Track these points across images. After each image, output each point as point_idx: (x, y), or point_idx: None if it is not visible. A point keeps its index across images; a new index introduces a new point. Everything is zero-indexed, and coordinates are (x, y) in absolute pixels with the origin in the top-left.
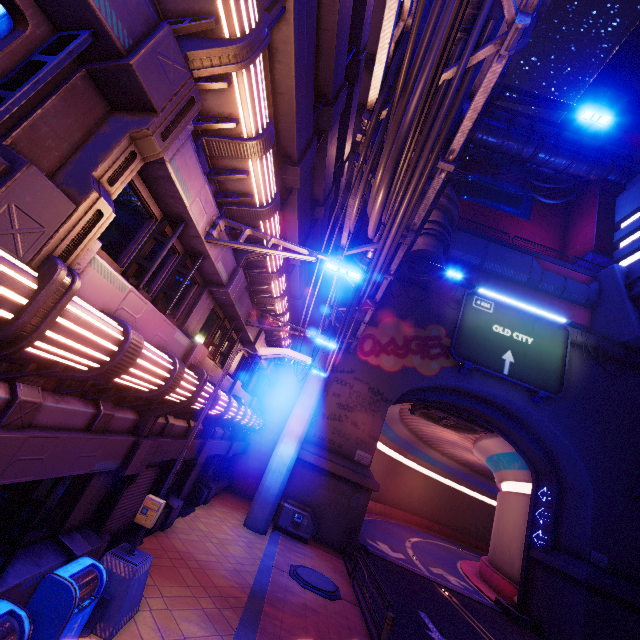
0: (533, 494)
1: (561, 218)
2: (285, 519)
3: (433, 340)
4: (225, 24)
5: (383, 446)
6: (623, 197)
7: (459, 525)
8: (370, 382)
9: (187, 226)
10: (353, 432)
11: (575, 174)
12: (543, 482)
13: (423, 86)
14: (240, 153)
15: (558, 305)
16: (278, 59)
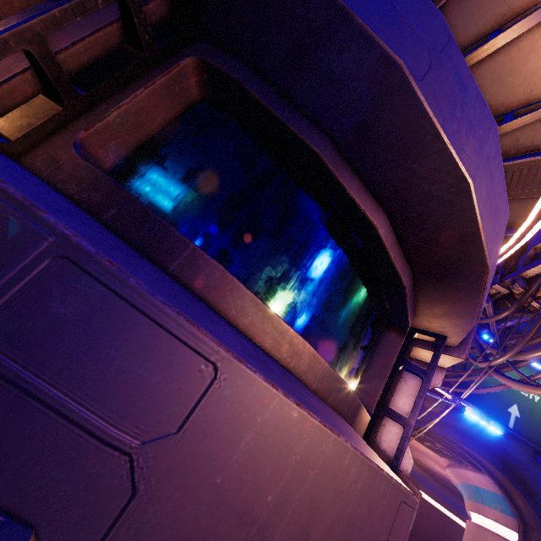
0: None
1: None
2: None
3: None
4: None
5: None
6: None
7: (413, 528)
8: None
9: None
10: None
11: None
12: (532, 538)
13: None
14: None
15: None
16: None
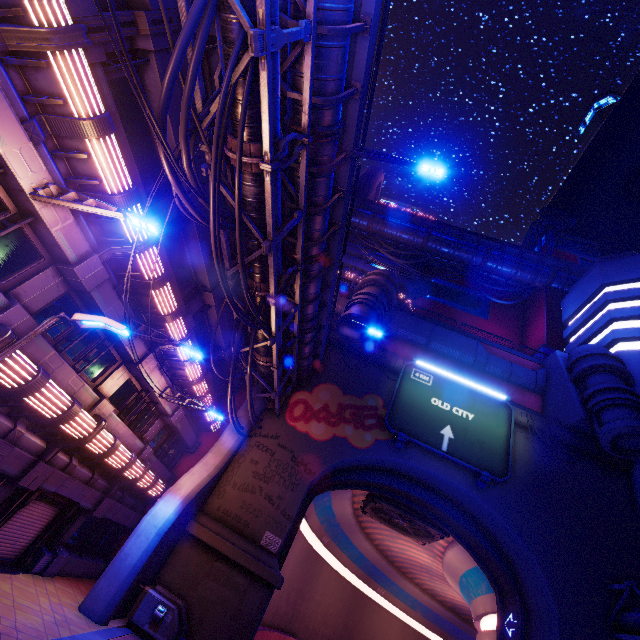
0: (498, 625)
1: (518, 319)
2: (144, 612)
3: (369, 410)
4: (33, 15)
5: (345, 569)
6: (566, 300)
7: None
8: (295, 450)
9: (8, 176)
10: (265, 508)
11: (522, 281)
12: (508, 606)
13: (174, 59)
14: (75, 132)
15: (507, 389)
16: (153, 99)
